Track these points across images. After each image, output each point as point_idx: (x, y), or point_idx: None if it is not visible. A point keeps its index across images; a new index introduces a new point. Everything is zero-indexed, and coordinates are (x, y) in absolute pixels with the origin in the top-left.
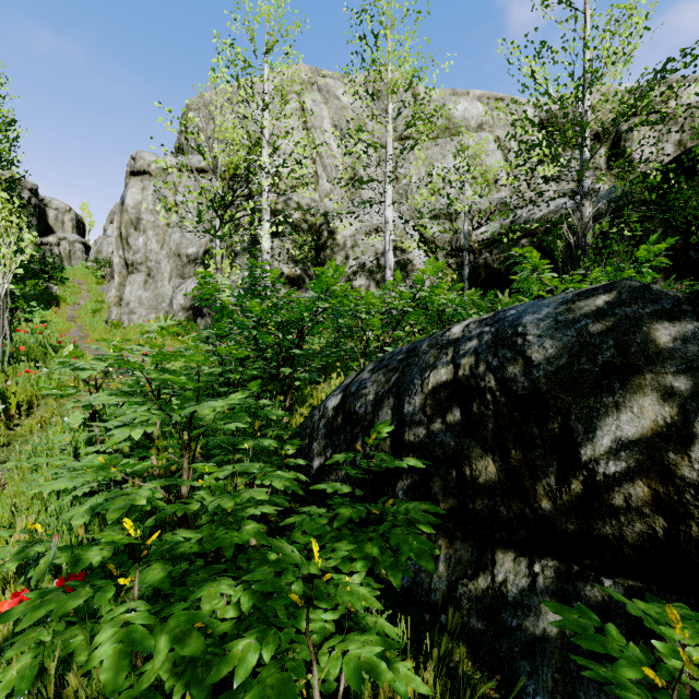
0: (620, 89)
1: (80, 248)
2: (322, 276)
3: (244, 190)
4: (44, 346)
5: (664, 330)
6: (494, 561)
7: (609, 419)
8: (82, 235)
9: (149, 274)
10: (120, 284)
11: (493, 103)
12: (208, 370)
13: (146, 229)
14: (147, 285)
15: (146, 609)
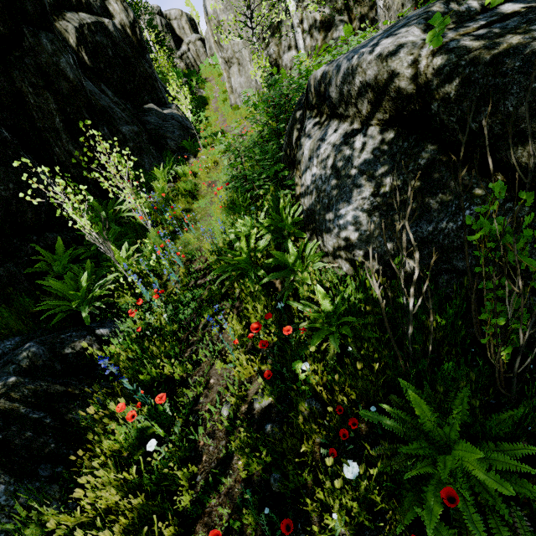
0: None
1: (200, 45)
2: (278, 81)
3: (254, 4)
4: (211, 135)
5: (298, 114)
6: (294, 171)
7: (293, 137)
8: (196, 31)
9: (238, 64)
10: (228, 78)
11: None
12: (251, 137)
13: (226, 28)
14: (241, 72)
15: (234, 182)
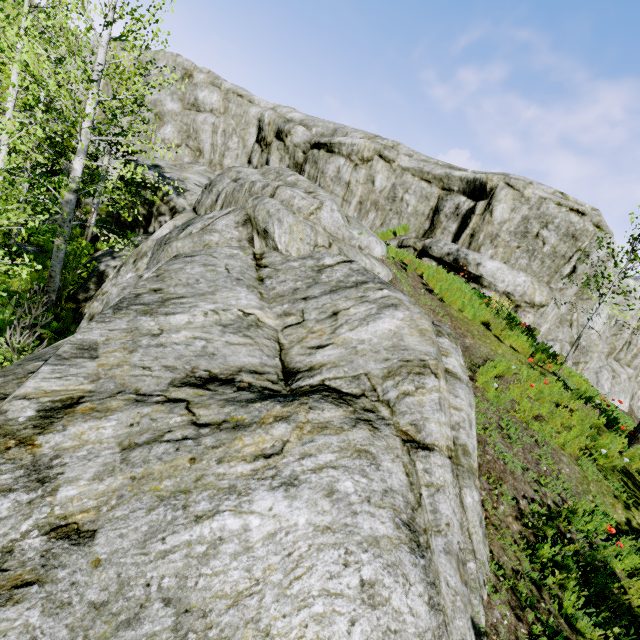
0: (288, 116)
1: None
2: None
3: None
4: None
5: None
6: None
7: None
8: None
9: None
10: None
11: (235, 97)
12: None
13: None
14: None
15: None
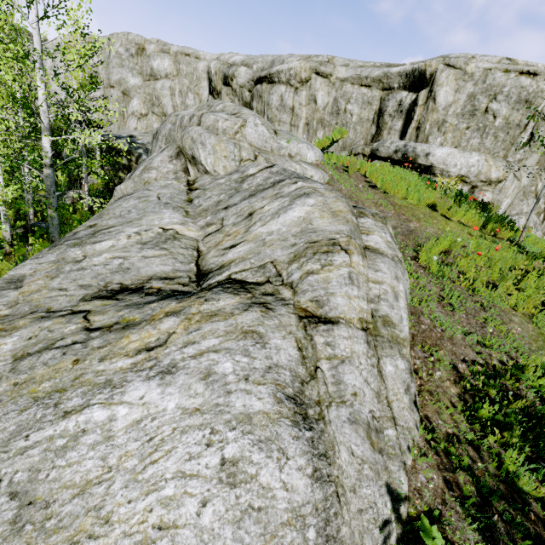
0: (230, 61)
1: None
2: None
3: None
4: None
5: None
6: None
7: None
8: None
9: None
10: None
11: (183, 57)
12: None
13: None
14: None
15: None
